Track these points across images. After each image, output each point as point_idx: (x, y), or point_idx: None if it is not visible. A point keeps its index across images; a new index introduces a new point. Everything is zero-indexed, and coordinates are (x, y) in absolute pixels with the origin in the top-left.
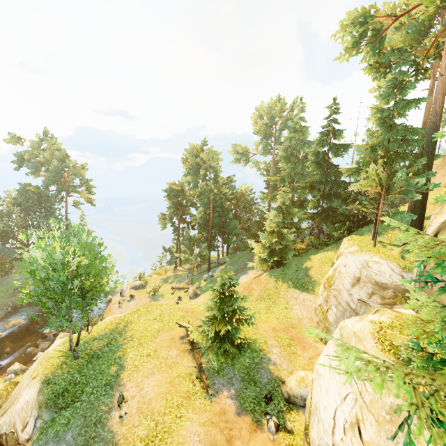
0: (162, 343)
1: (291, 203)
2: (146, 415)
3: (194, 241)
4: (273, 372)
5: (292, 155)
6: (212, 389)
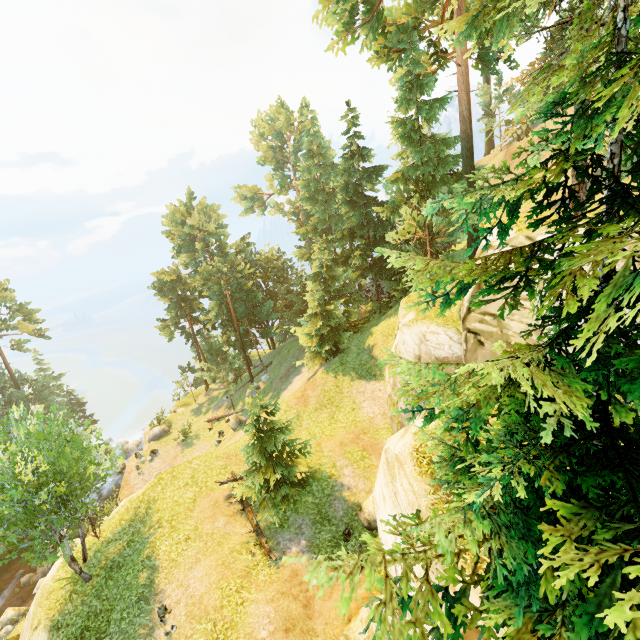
0: (203, 515)
1: (333, 262)
2: (200, 618)
3: (217, 351)
4: (349, 499)
5: (318, 191)
6: (277, 552)
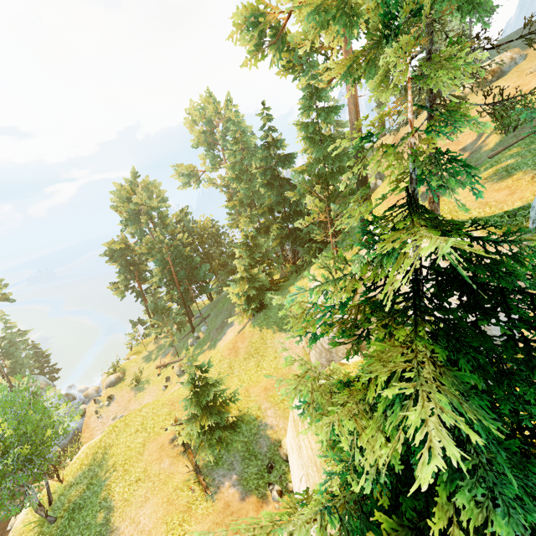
0: (151, 458)
1: (256, 232)
2: None
3: (162, 309)
4: (271, 437)
5: (242, 171)
6: (212, 487)
